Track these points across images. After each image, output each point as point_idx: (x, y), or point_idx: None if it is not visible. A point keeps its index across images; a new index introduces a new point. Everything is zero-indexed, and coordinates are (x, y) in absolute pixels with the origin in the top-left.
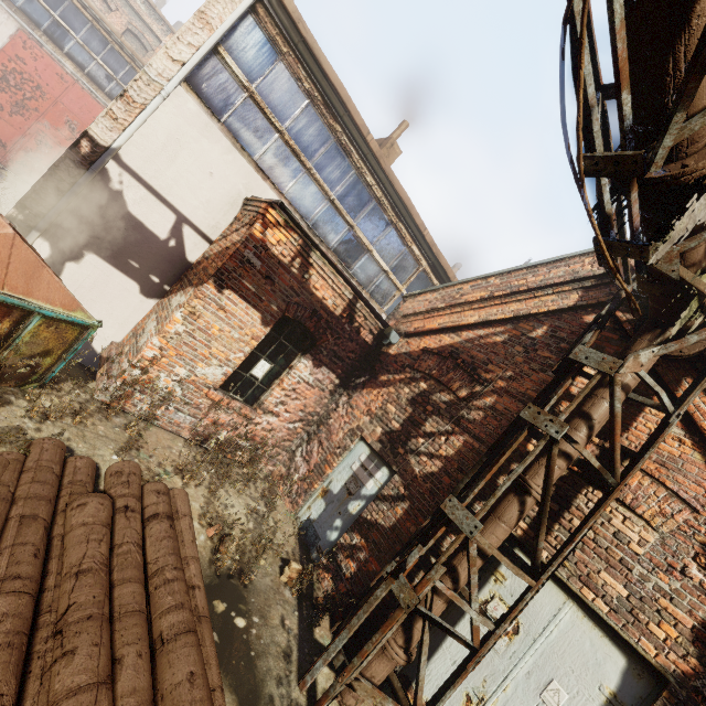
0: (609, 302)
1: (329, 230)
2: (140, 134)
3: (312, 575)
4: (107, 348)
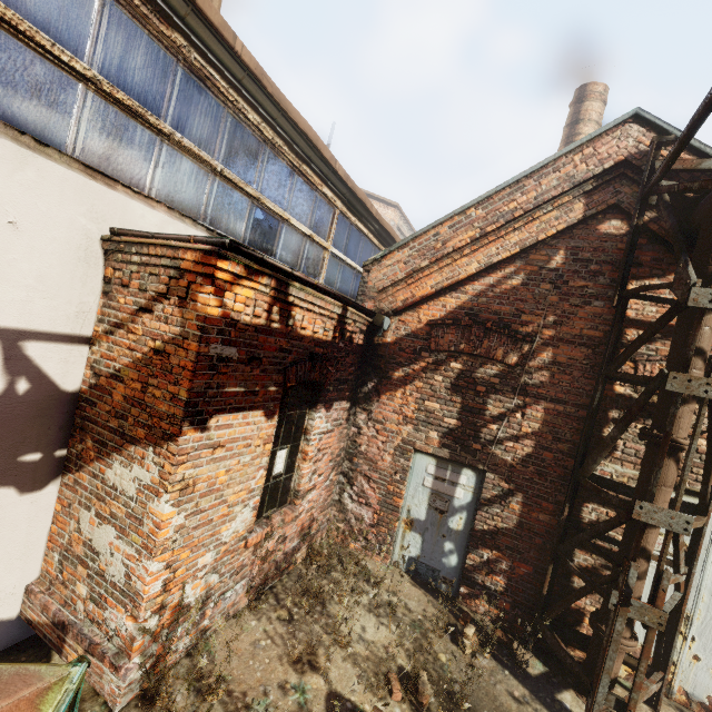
0: (638, 208)
1: (232, 218)
2: None
3: (469, 614)
4: (27, 602)
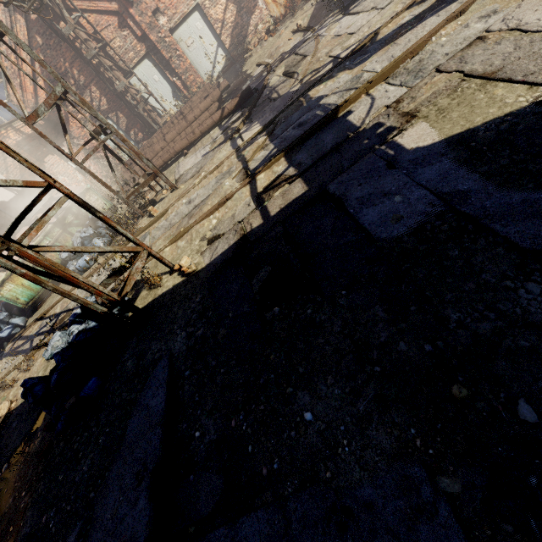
0: None
1: None
2: None
3: None
4: None
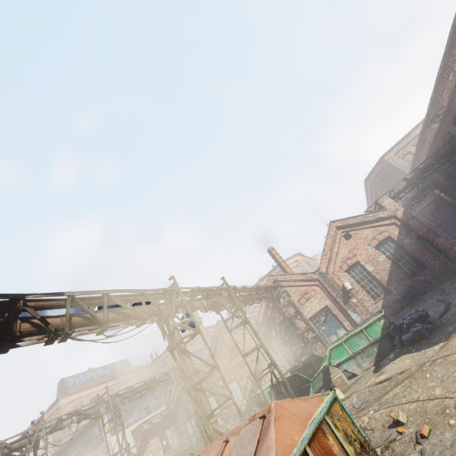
0: None
1: (142, 414)
2: (115, 450)
3: None
4: None
